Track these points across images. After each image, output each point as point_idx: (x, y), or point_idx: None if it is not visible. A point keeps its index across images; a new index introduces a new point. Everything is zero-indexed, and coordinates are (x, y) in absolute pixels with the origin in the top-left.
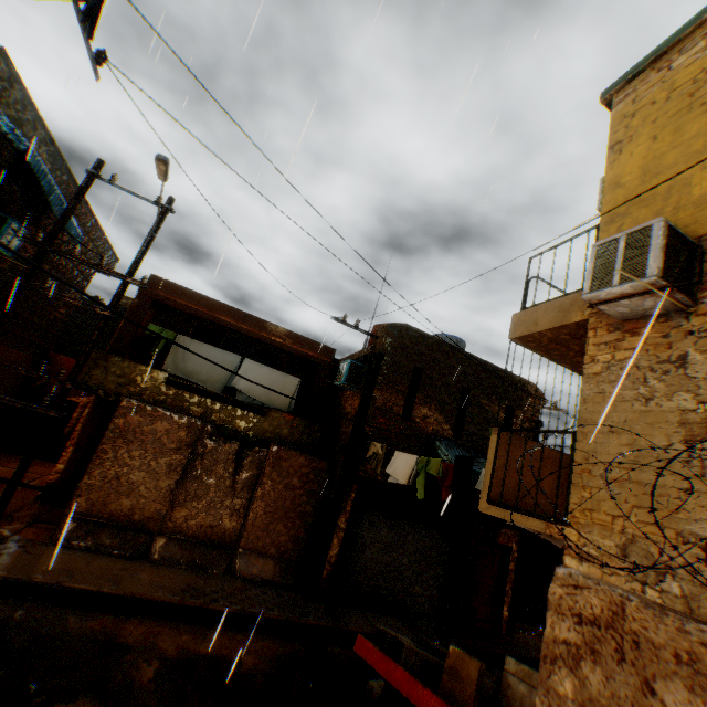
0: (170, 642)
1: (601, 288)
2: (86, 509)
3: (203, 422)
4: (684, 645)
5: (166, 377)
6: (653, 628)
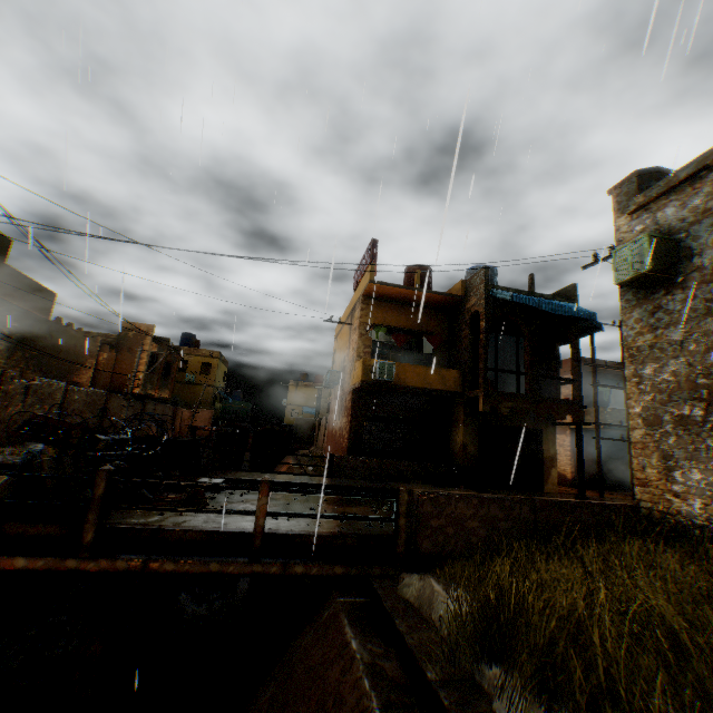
0: None
1: None
2: None
3: None
4: None
5: None
6: None
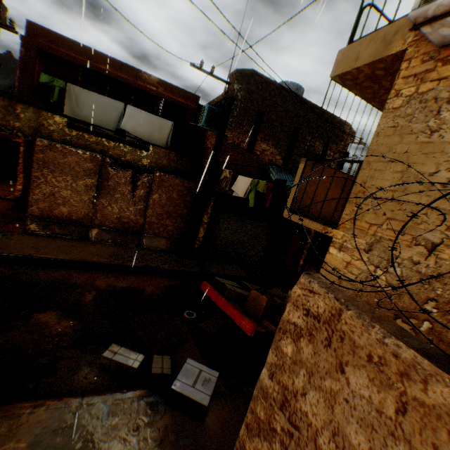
0: (103, 283)
1: (433, 1)
2: (40, 214)
3: (103, 156)
4: (379, 353)
5: (66, 121)
6: (359, 334)
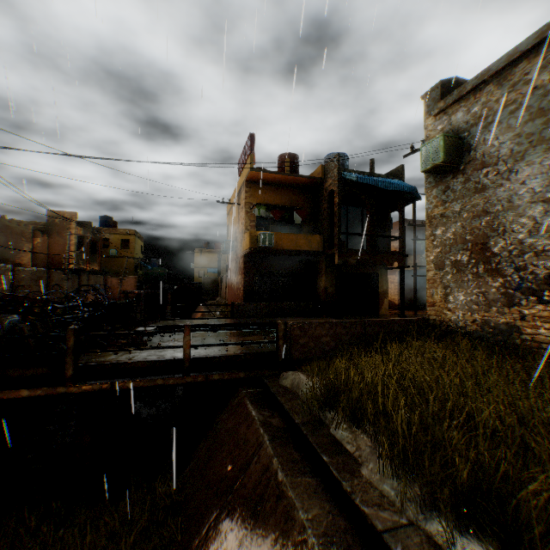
0: None
1: None
2: None
3: None
4: None
5: None
6: None
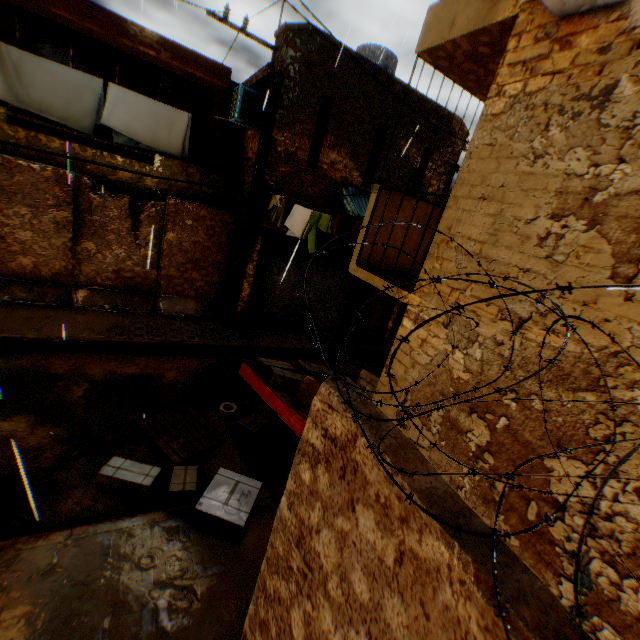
0: (99, 370)
1: None
2: None
3: (78, 174)
4: (386, 493)
5: (4, 113)
6: (370, 468)
